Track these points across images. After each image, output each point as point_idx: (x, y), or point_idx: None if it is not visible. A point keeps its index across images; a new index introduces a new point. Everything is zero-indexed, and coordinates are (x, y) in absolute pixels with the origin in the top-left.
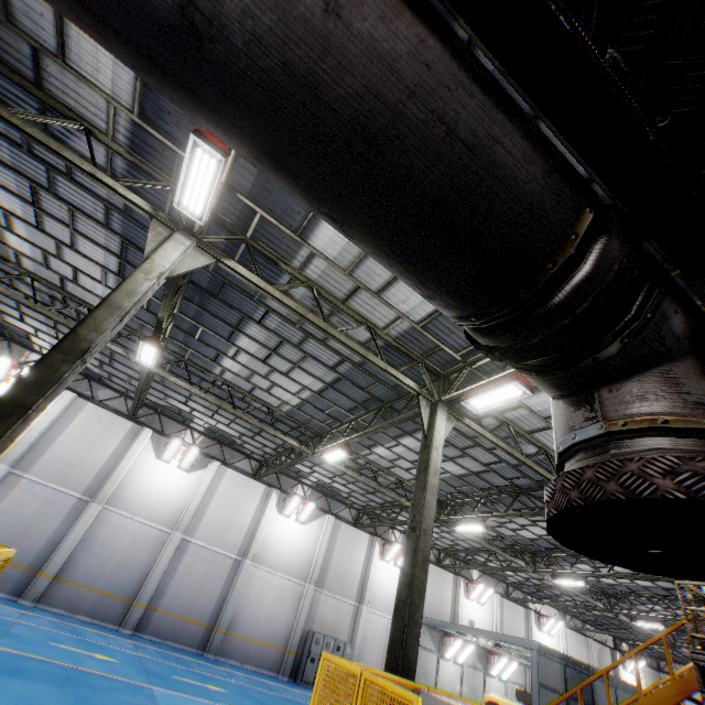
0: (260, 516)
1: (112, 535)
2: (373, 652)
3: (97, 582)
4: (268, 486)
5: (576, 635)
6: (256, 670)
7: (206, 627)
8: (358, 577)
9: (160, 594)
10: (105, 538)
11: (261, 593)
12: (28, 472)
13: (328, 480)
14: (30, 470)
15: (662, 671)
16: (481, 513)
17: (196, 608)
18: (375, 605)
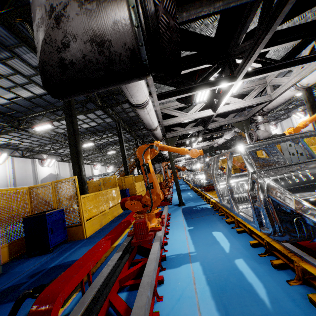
0: None
1: None
2: None
3: None
4: None
5: None
6: None
7: None
8: None
9: None
10: None
11: None
12: None
13: None
14: None
15: None
16: None
17: None
18: None
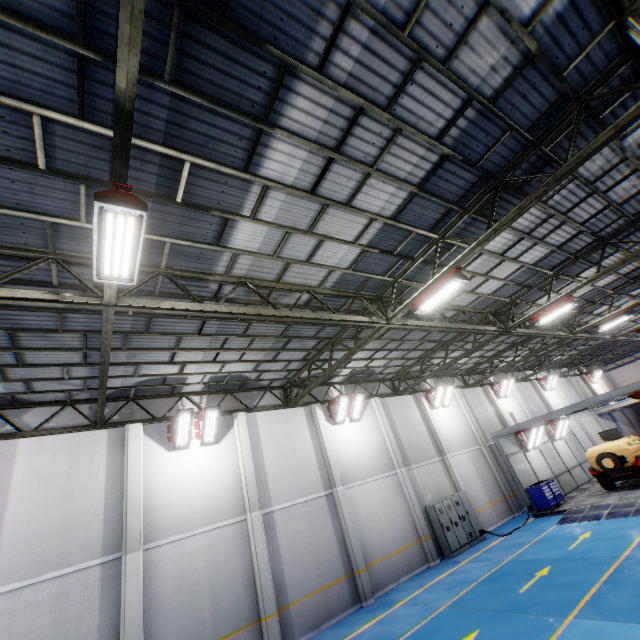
0: (319, 439)
1: (181, 572)
2: (475, 486)
3: (202, 636)
4: (305, 406)
5: (561, 379)
6: (411, 577)
7: (346, 579)
8: (427, 436)
9: (281, 587)
10: (173, 582)
11: (368, 508)
12: None
13: (364, 363)
14: None
15: (606, 371)
16: (533, 303)
17: (325, 570)
18: (451, 449)
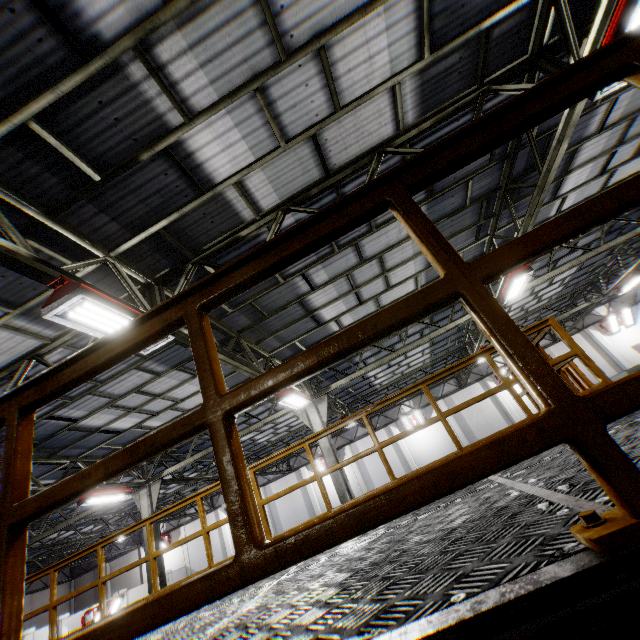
0: (398, 446)
1: None
2: None
3: None
4: (385, 427)
5: None
6: None
7: None
8: (498, 414)
9: None
10: None
11: None
12: None
13: None
14: None
15: None
16: None
17: None
18: None
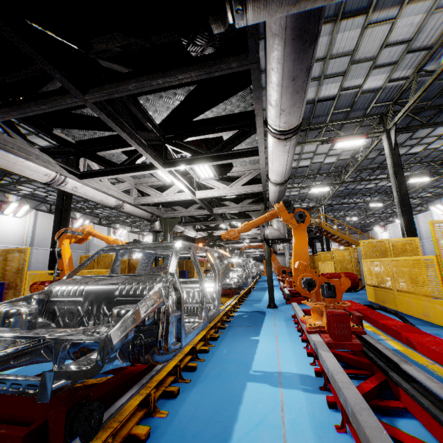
0: None
1: None
2: None
3: None
4: None
5: None
6: None
7: None
8: None
9: None
10: None
11: None
12: (423, 240)
13: None
14: (423, 239)
15: None
16: None
17: None
18: None
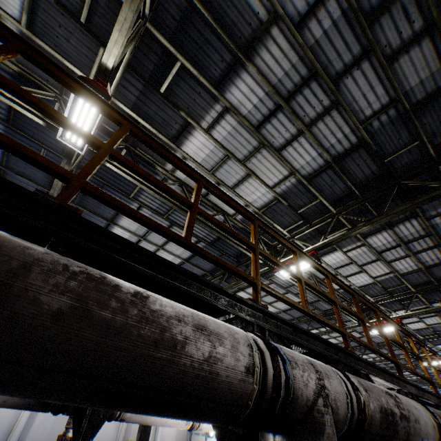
0: None
1: None
2: None
3: None
4: None
5: None
6: None
7: None
8: None
9: None
10: None
11: None
12: None
13: None
14: None
15: None
16: None
17: None
18: None
